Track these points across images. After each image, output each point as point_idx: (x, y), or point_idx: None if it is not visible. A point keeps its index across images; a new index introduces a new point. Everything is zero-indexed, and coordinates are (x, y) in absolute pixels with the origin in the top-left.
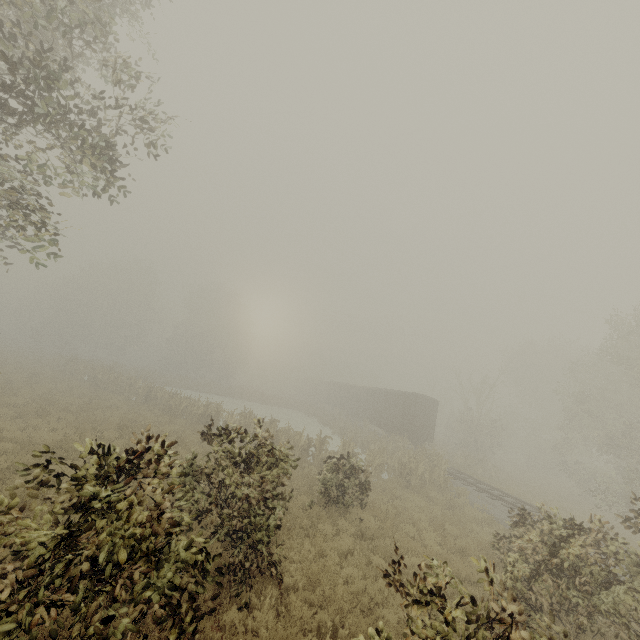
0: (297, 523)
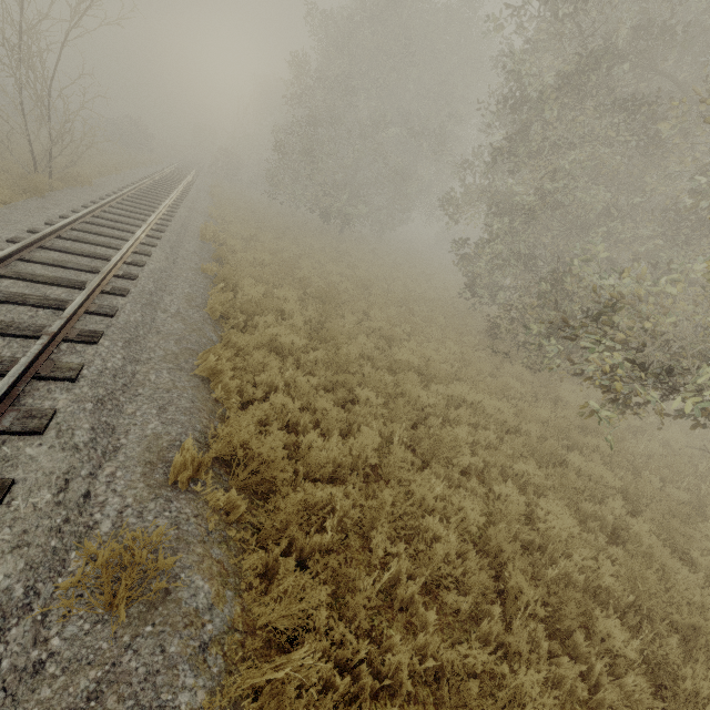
0: None
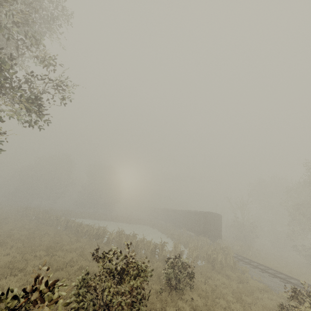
0: (153, 307)
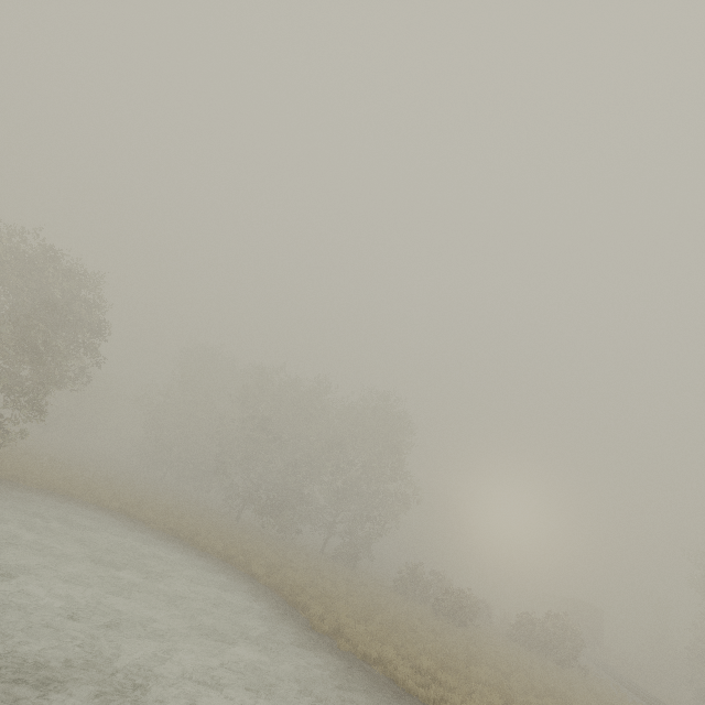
0: None
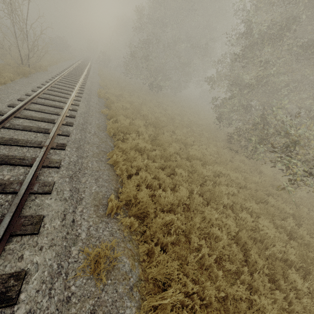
0: None
